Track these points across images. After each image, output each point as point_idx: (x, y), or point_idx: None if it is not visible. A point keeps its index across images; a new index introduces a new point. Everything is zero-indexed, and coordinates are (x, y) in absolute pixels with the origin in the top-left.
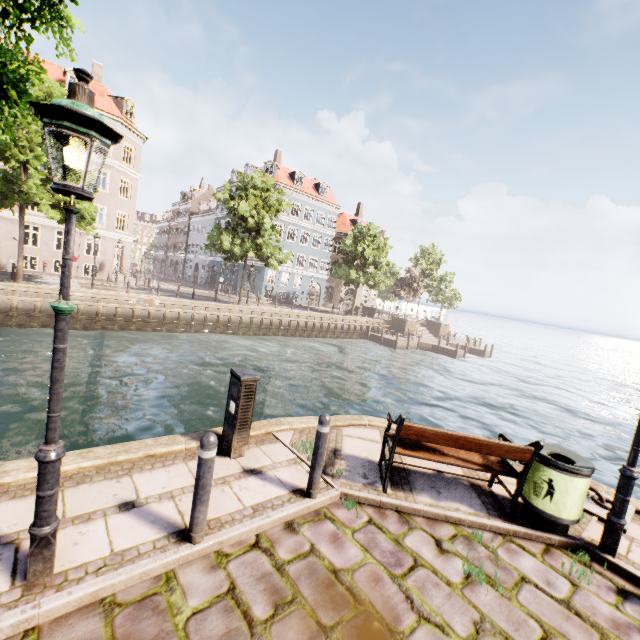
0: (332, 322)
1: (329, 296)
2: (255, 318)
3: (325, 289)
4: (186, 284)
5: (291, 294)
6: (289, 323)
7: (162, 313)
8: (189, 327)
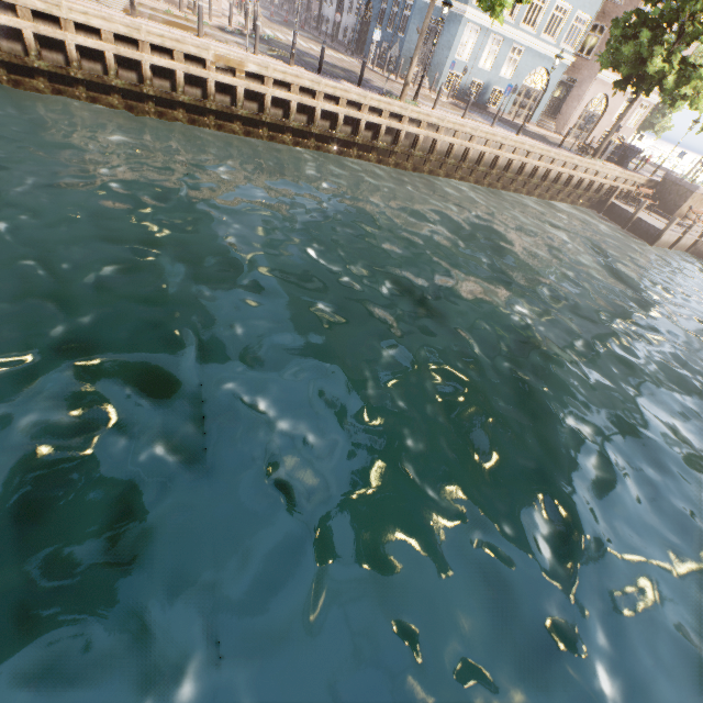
0: (556, 168)
1: (555, 105)
2: (423, 136)
3: (555, 88)
4: (319, 38)
5: (490, 89)
6: (480, 157)
7: (260, 97)
8: (306, 136)
